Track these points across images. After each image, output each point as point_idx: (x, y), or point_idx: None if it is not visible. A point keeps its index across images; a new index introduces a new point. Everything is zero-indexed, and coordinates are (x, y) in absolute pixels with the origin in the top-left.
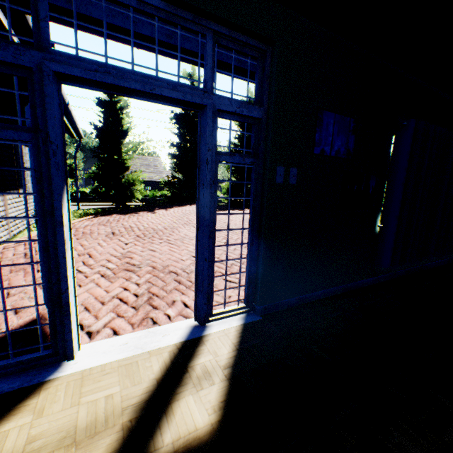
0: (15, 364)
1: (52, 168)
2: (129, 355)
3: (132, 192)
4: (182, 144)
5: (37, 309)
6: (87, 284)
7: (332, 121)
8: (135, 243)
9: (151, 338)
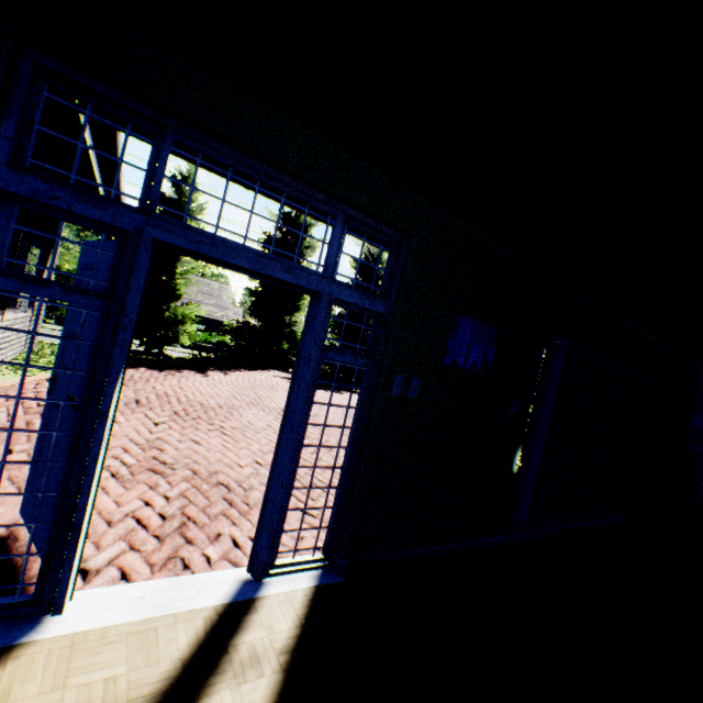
0: None
1: (117, 346)
2: (145, 616)
3: (176, 333)
4: None
5: (3, 520)
6: None
7: (470, 328)
8: (170, 425)
9: (181, 593)
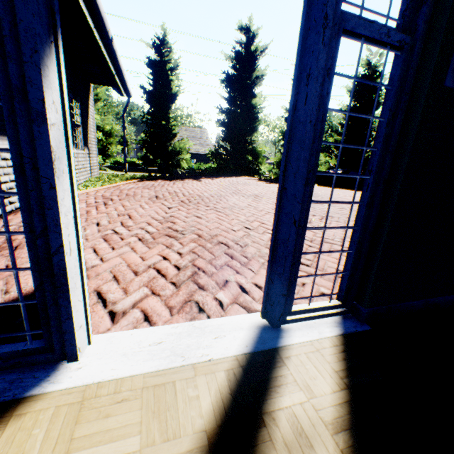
0: None
1: None
2: (161, 367)
3: (177, 161)
4: (232, 109)
5: None
6: (121, 247)
7: None
8: (179, 208)
9: (197, 339)
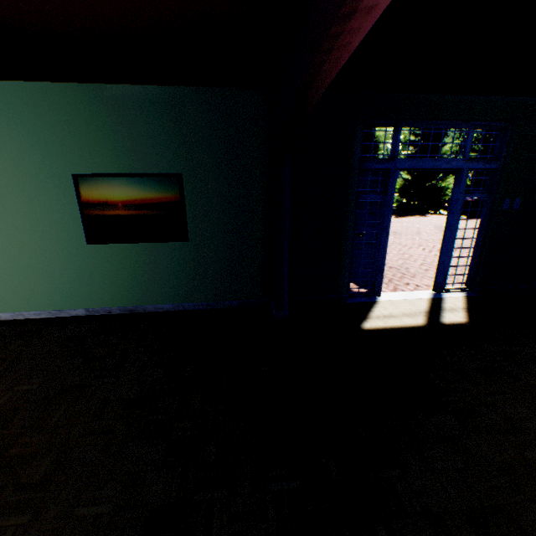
0: (359, 294)
1: (390, 210)
2: (406, 299)
3: None
4: None
5: None
6: None
7: None
8: None
9: (412, 295)
